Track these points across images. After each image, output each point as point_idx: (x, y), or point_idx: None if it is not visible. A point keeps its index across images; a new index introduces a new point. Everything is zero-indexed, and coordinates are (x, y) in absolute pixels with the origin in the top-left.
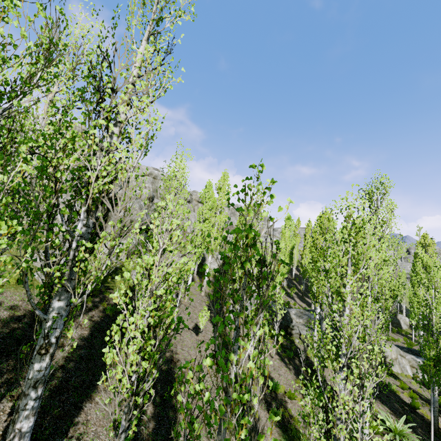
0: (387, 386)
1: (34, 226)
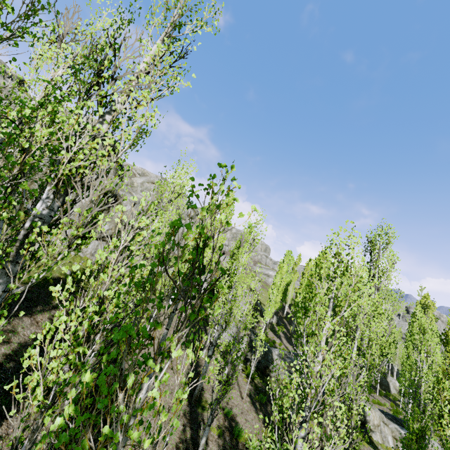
0: None
1: (2, 201)
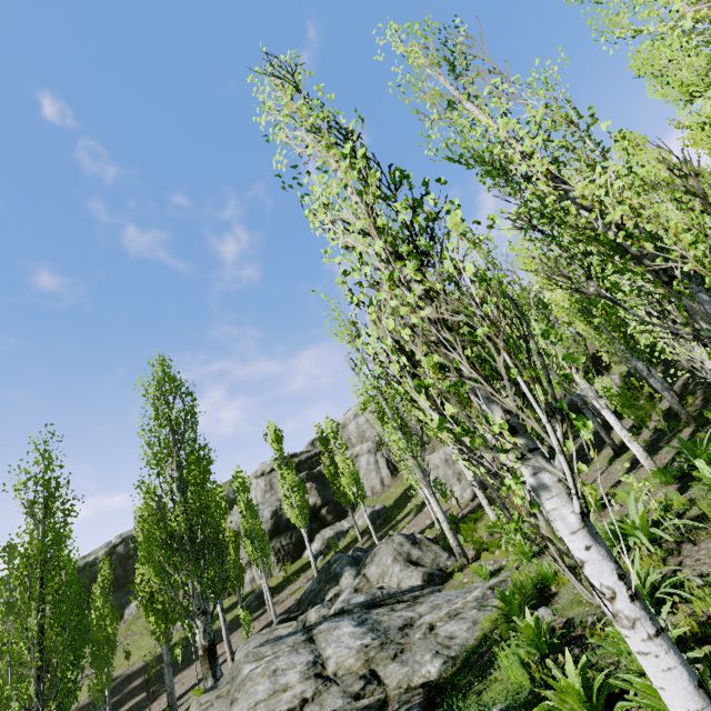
0: None
1: None
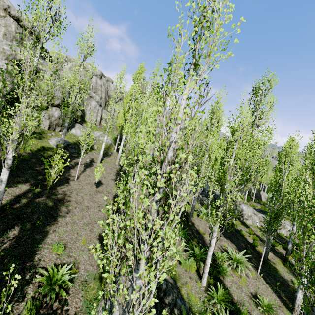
0: (239, 231)
1: None
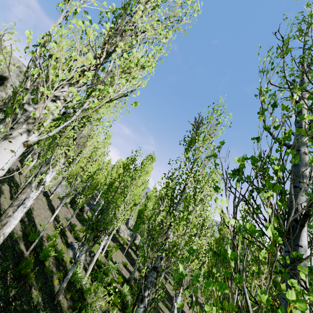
0: (117, 238)
1: None
